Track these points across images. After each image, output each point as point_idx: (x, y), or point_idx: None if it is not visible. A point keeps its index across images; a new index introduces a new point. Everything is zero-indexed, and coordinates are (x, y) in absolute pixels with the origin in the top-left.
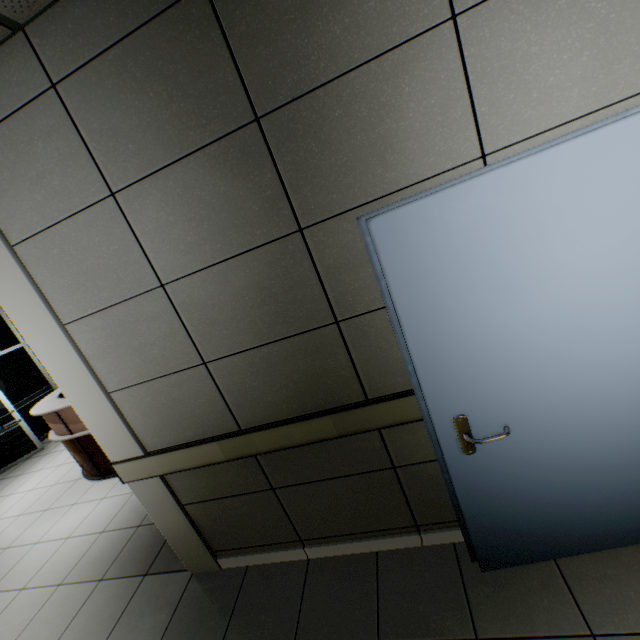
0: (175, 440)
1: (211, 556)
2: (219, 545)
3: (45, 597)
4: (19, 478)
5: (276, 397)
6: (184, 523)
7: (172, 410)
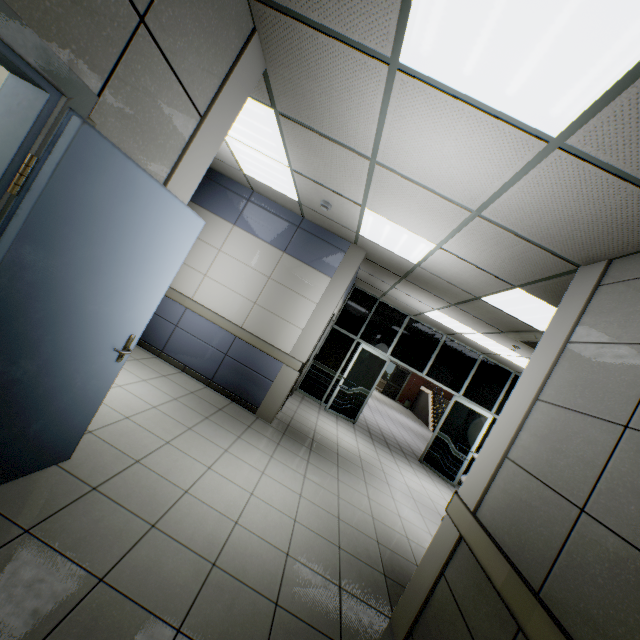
0: (494, 529)
1: (407, 629)
2: (417, 635)
3: (365, 509)
4: (429, 478)
5: (603, 620)
6: (428, 582)
7: (518, 510)
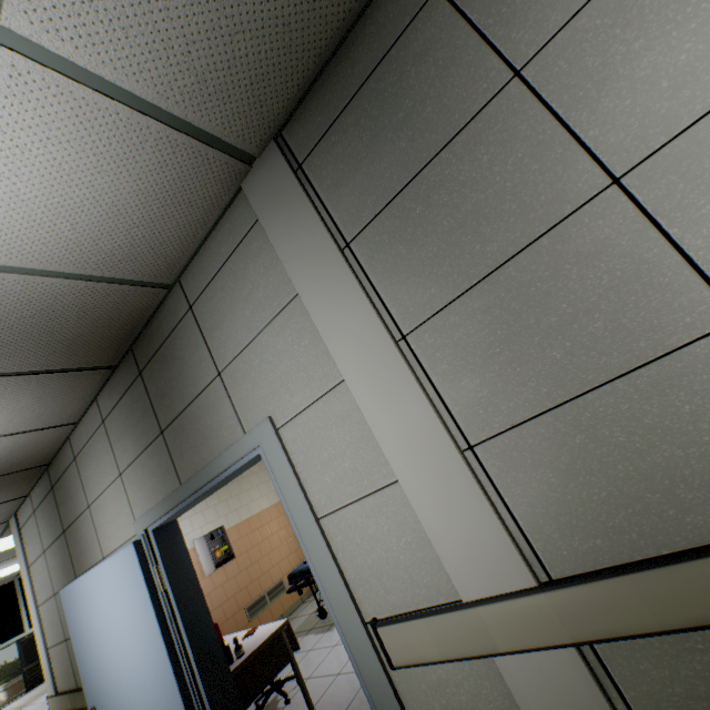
0: (65, 687)
1: None
2: None
3: None
4: None
5: None
6: None
7: (63, 665)
